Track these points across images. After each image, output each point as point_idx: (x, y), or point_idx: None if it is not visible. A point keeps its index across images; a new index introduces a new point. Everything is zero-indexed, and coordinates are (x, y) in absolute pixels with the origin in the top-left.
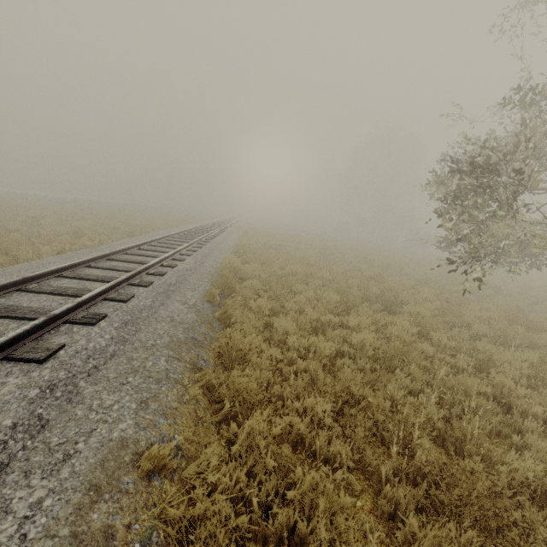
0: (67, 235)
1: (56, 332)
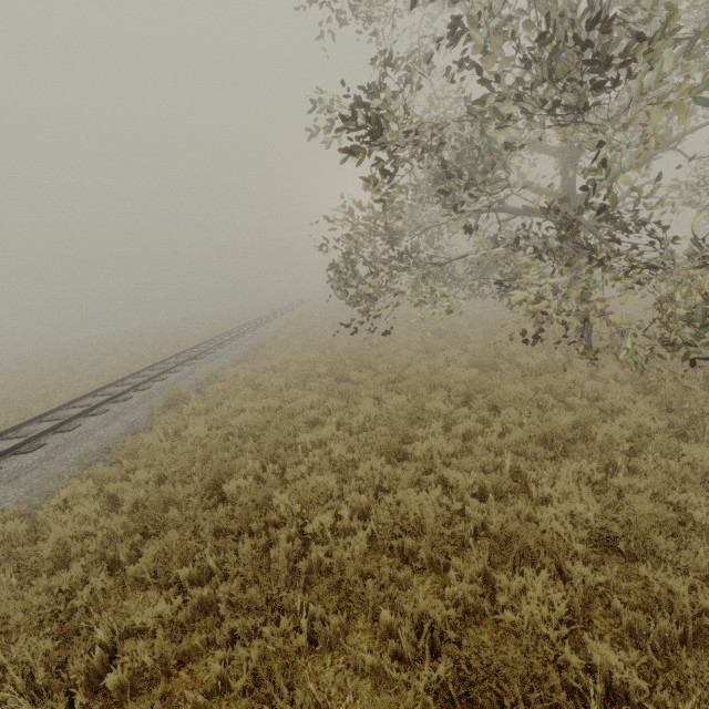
0: (87, 379)
1: (5, 461)
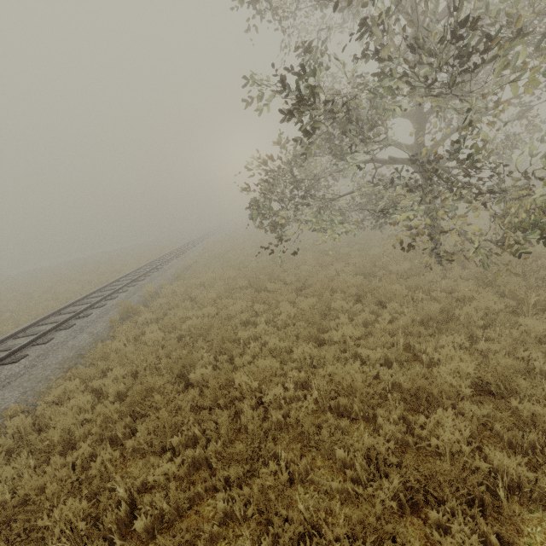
0: (45, 302)
1: None
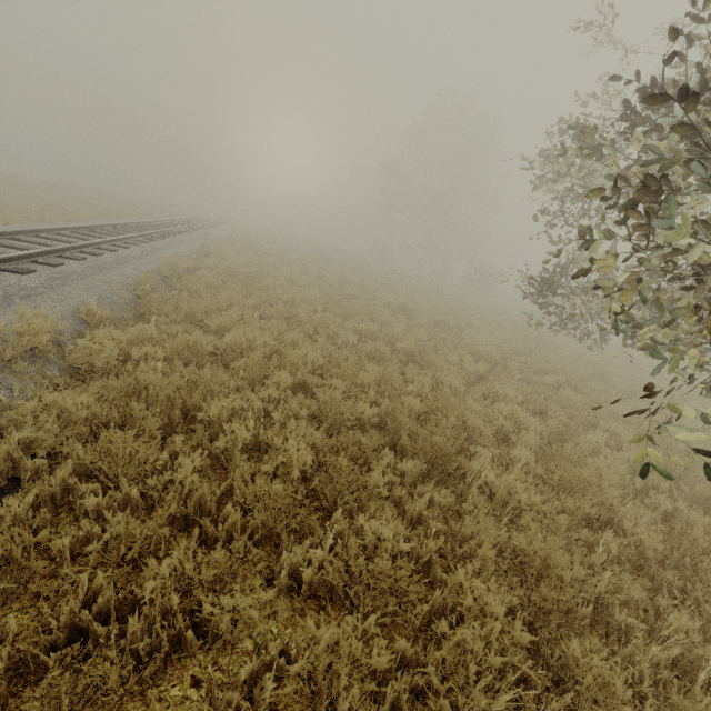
0: None
1: None
